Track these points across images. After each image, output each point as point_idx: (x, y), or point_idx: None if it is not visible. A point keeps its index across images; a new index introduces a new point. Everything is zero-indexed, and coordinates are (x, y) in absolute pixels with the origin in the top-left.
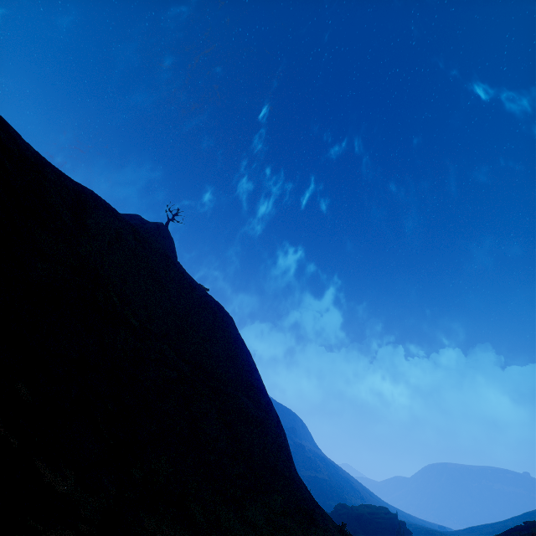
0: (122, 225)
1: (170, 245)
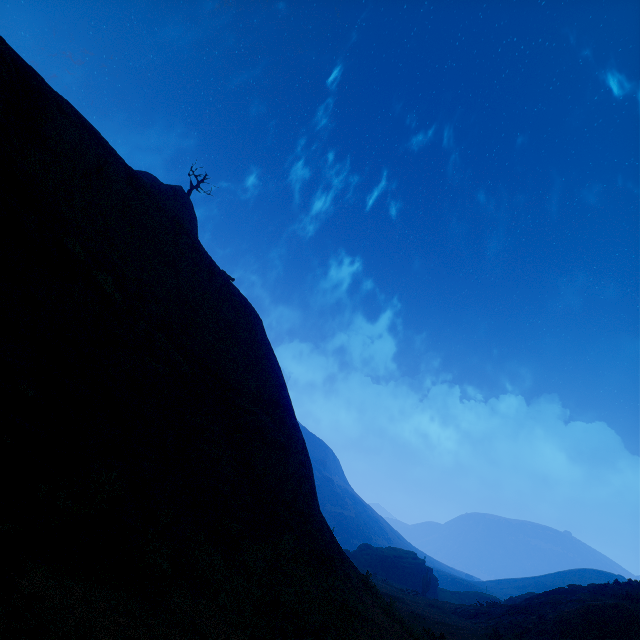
0: (110, 159)
1: (190, 218)
